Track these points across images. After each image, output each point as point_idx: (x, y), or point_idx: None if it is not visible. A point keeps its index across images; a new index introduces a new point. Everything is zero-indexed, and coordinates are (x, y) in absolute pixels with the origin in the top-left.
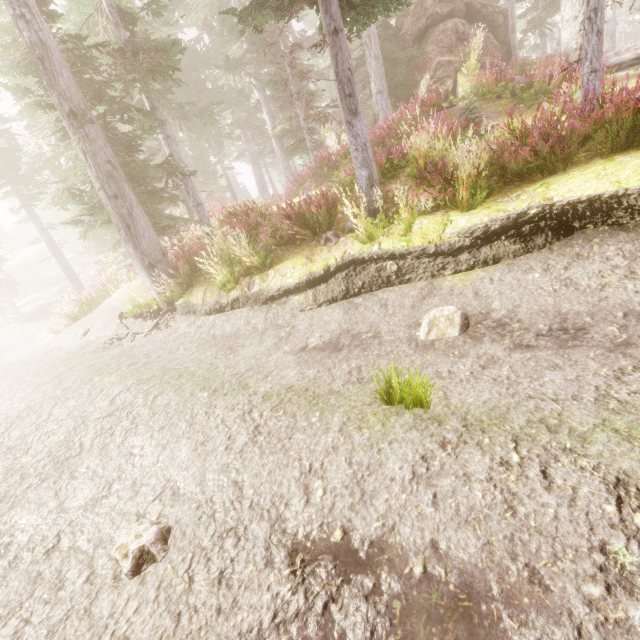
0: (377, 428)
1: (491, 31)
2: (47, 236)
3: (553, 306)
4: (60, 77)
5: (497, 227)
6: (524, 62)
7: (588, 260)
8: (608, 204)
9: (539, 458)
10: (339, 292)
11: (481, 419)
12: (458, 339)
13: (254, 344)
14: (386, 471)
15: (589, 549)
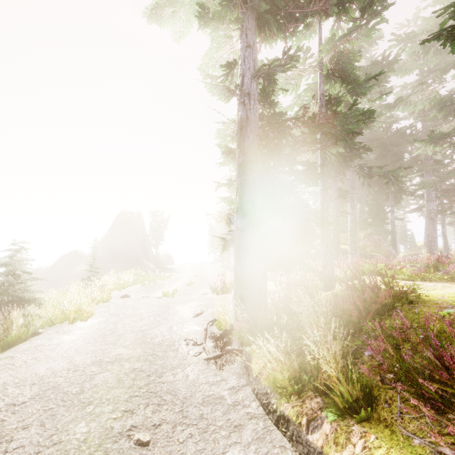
0: None
1: None
2: None
3: None
4: (247, 139)
5: None
6: None
7: None
8: None
9: None
10: None
11: None
12: None
13: None
14: None
15: None
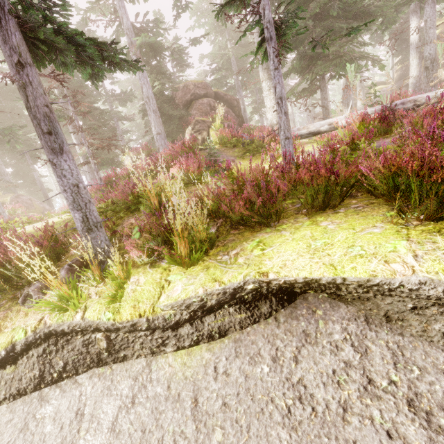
0: None
1: (231, 108)
2: None
3: None
4: None
5: (214, 302)
6: (249, 127)
7: (317, 346)
8: (326, 286)
9: None
10: (29, 380)
11: None
12: None
13: None
14: None
15: None
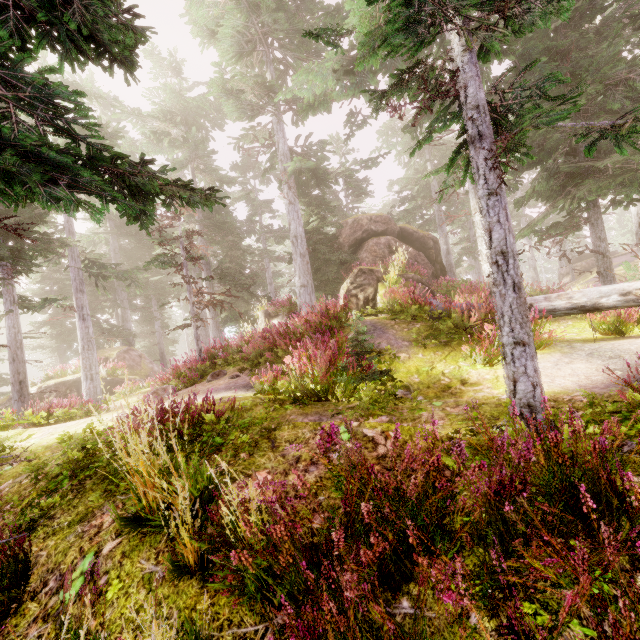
0: None
1: (423, 250)
2: None
3: None
4: None
5: None
6: (449, 283)
7: None
8: None
9: None
10: None
11: None
12: None
13: None
14: None
15: None
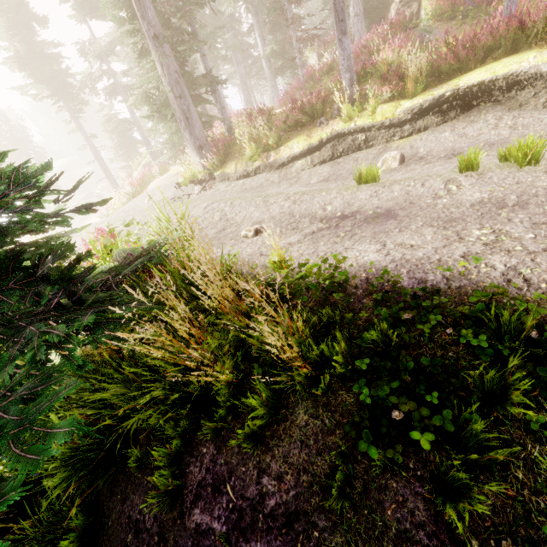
0: (354, 189)
1: None
2: (91, 143)
3: (451, 147)
4: (149, 10)
5: (427, 105)
6: None
7: (476, 123)
8: (489, 86)
9: (421, 182)
10: (328, 156)
11: (401, 180)
12: (397, 167)
13: (275, 188)
14: (358, 198)
15: (431, 195)
